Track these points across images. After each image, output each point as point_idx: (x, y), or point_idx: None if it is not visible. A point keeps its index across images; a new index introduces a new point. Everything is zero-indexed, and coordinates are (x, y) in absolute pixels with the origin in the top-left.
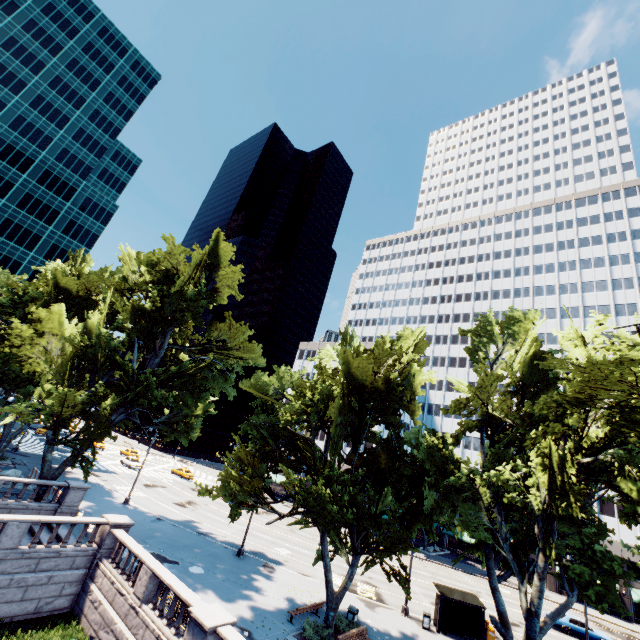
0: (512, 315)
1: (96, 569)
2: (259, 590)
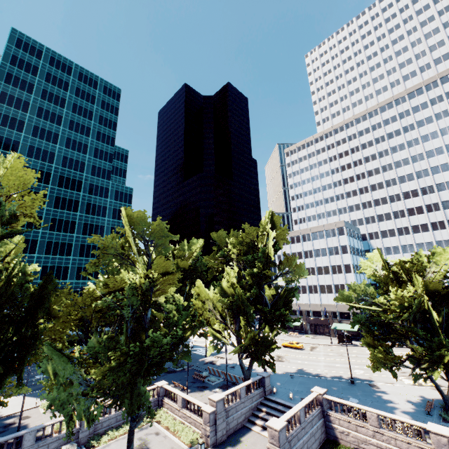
0: None
1: (328, 417)
2: (391, 401)
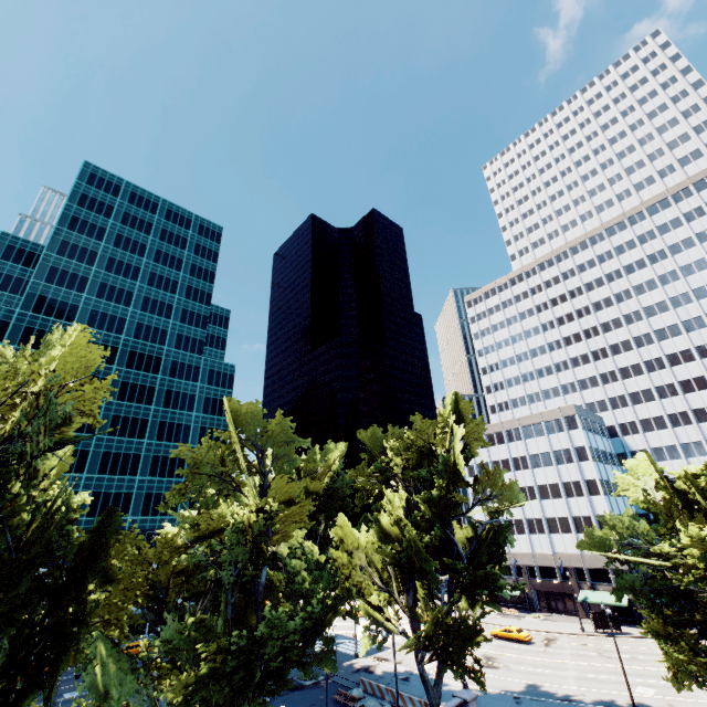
0: None
1: None
2: None
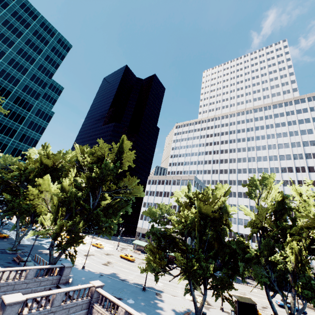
0: (264, 177)
1: (92, 309)
2: (160, 308)
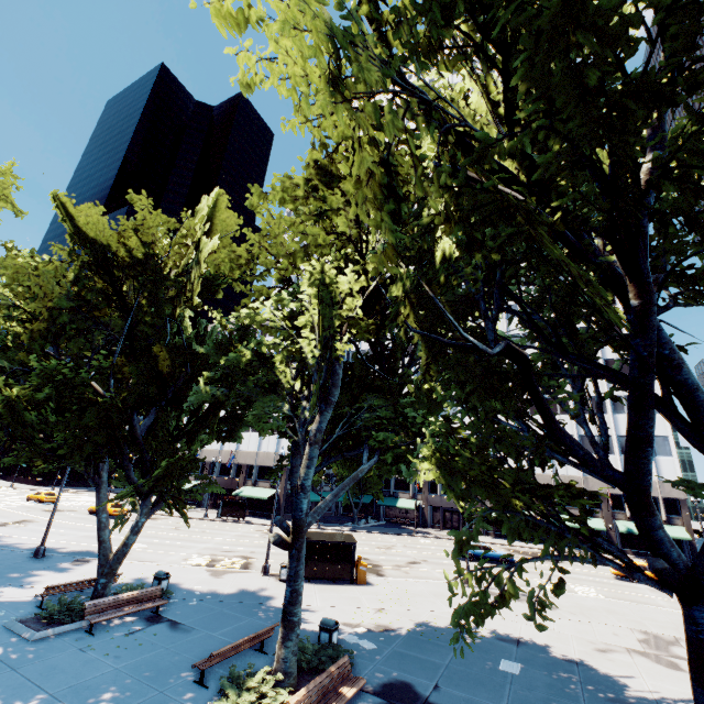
0: None
1: None
2: (25, 584)
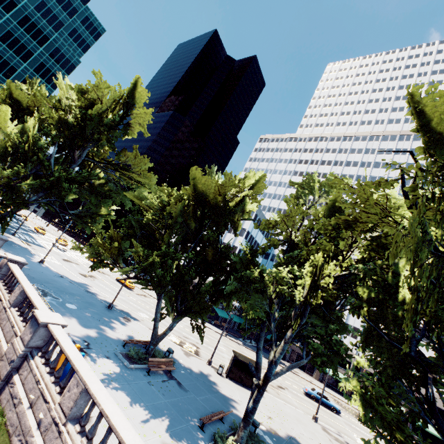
0: (331, 180)
1: None
2: (111, 327)
